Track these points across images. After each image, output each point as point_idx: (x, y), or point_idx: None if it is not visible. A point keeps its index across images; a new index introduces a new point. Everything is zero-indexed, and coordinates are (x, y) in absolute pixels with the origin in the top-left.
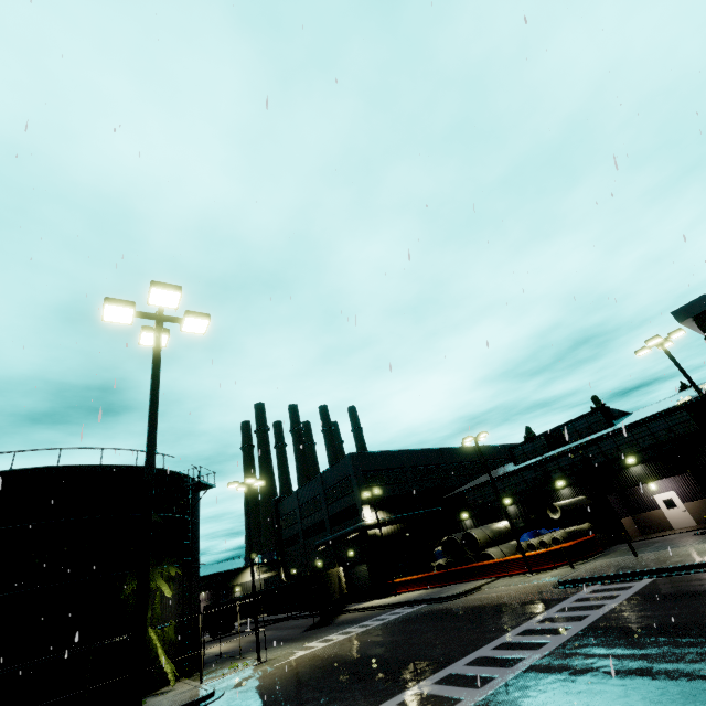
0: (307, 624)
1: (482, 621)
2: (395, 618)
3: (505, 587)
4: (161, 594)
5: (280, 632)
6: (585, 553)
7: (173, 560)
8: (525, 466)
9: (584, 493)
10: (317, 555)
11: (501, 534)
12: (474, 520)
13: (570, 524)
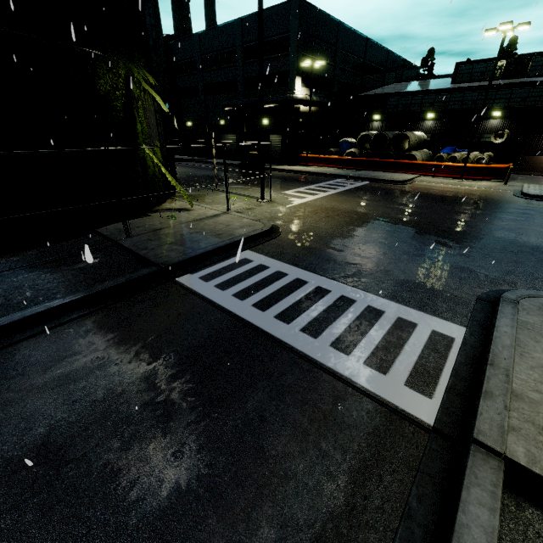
0: (234, 171)
1: (508, 215)
2: (357, 188)
3: (445, 185)
4: (142, 105)
5: (210, 172)
6: (505, 175)
7: (142, 63)
8: (476, 86)
9: (510, 128)
10: (220, 114)
11: (421, 142)
12: (384, 124)
13: (474, 150)
